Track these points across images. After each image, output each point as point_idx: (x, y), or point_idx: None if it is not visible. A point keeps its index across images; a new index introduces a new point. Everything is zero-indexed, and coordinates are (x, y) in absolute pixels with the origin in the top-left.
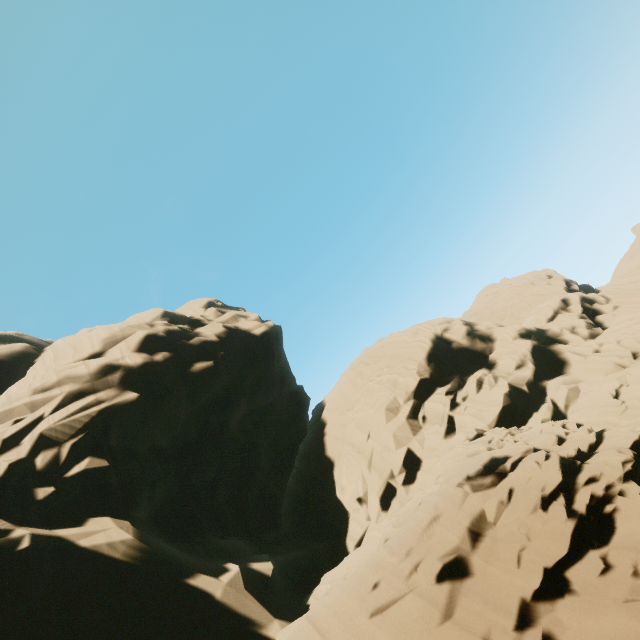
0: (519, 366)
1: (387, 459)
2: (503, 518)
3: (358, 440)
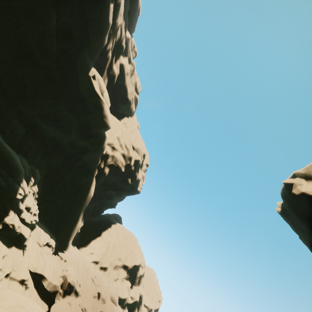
0: (132, 297)
1: (106, 259)
2: (107, 305)
3: (110, 246)
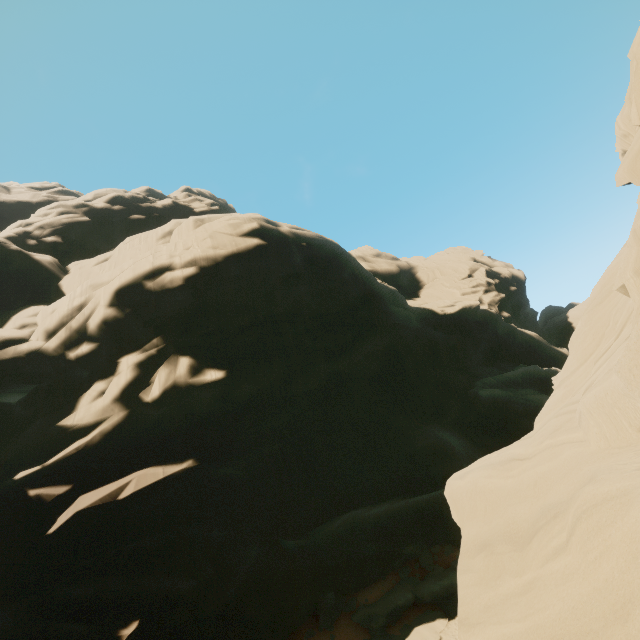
0: None
1: None
2: None
3: None
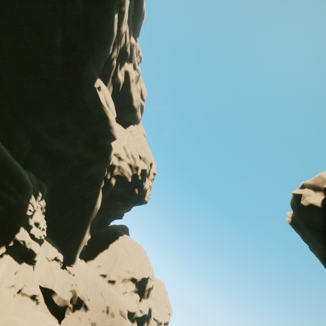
0: (141, 311)
1: (114, 272)
2: (116, 319)
3: (118, 259)
